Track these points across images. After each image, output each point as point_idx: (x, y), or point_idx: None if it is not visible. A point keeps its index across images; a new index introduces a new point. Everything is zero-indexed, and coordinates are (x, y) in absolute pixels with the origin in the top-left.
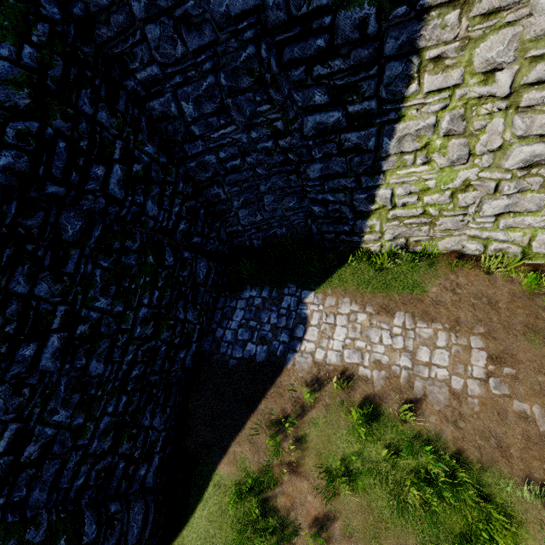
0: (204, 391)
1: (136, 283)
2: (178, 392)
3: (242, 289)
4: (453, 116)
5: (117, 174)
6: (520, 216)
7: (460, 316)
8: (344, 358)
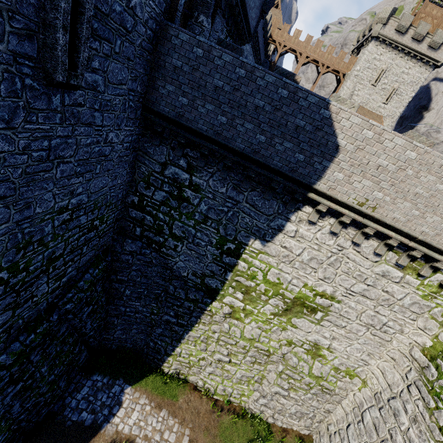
0: (42, 442)
1: (59, 360)
2: (21, 441)
3: (93, 373)
4: (204, 337)
5: (89, 310)
6: (216, 376)
7: (186, 416)
8: (132, 431)
